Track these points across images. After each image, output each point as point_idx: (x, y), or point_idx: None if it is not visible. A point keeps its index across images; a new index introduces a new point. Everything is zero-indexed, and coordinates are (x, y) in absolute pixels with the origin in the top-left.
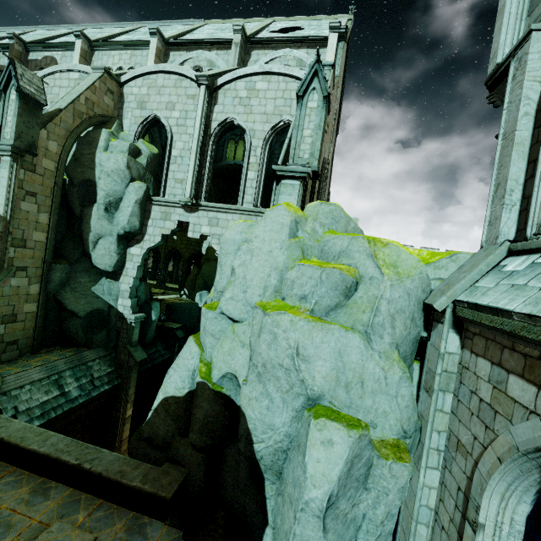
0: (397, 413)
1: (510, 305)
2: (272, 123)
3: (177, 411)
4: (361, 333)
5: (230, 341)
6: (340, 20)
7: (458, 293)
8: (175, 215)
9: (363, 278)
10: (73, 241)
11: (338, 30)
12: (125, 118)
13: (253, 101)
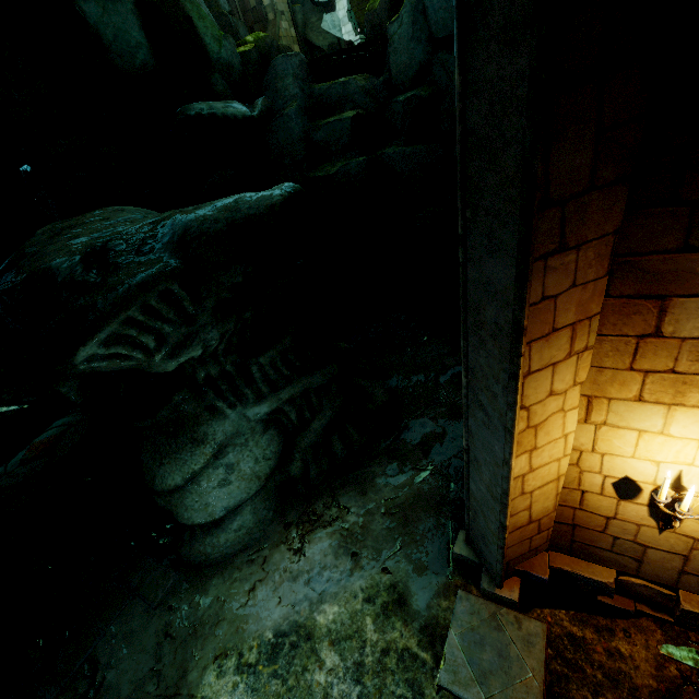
0: None
1: None
2: None
3: None
4: None
5: None
6: None
7: None
8: None
9: None
10: None
11: None
12: None
13: None
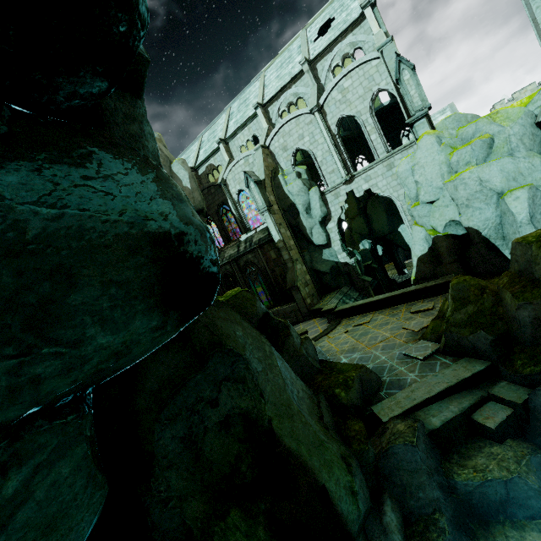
0: None
1: None
2: (368, 99)
3: (428, 259)
4: (507, 156)
5: (437, 211)
6: None
7: None
8: (342, 192)
9: (493, 135)
10: (300, 239)
11: (369, 4)
12: (280, 163)
13: (347, 96)
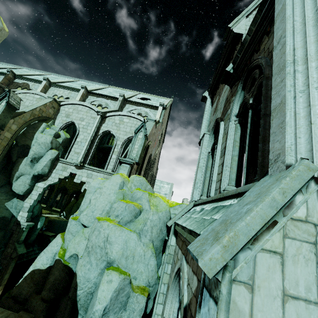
0: (147, 273)
1: (180, 222)
2: (128, 136)
3: (38, 278)
4: (137, 233)
5: (80, 237)
6: (164, 103)
7: (176, 219)
8: (69, 169)
9: (143, 210)
10: (5, 174)
11: (163, 106)
12: (57, 119)
13: (121, 125)
